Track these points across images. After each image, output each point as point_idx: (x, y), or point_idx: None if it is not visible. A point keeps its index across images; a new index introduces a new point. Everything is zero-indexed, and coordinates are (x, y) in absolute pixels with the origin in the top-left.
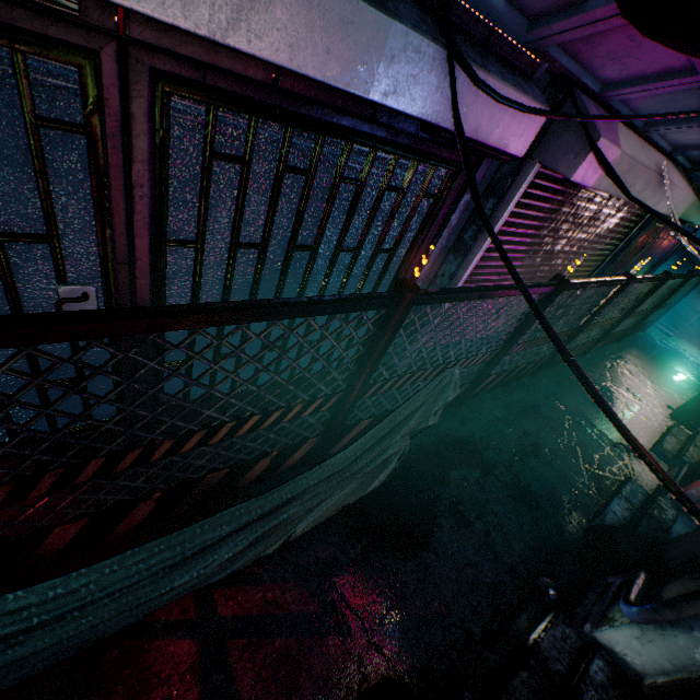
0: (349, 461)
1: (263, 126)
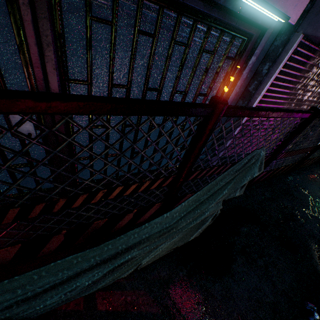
0: (175, 220)
1: (124, 1)
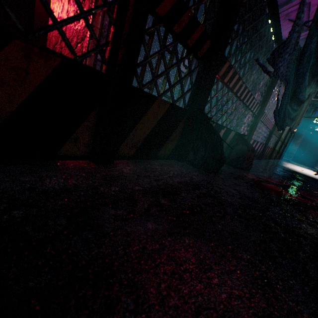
0: None
1: None
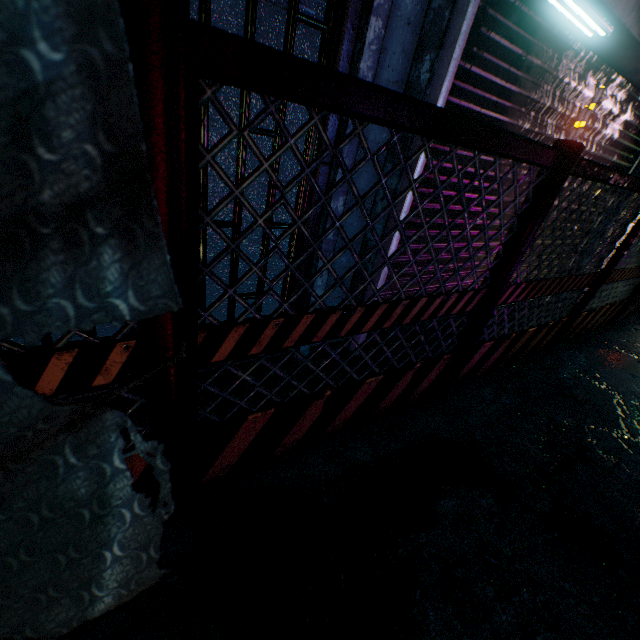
0: None
1: None
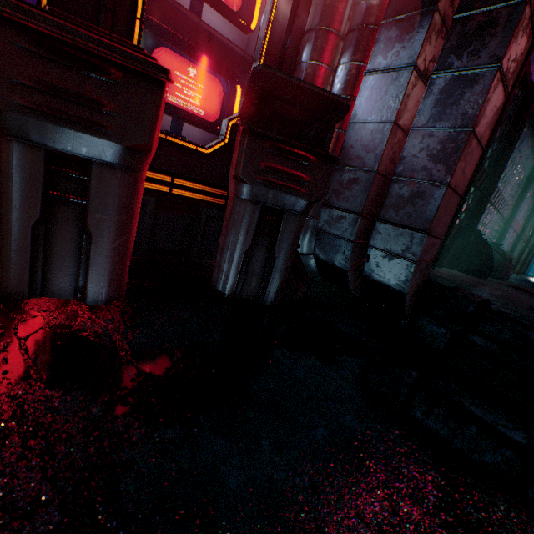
0: None
1: None
